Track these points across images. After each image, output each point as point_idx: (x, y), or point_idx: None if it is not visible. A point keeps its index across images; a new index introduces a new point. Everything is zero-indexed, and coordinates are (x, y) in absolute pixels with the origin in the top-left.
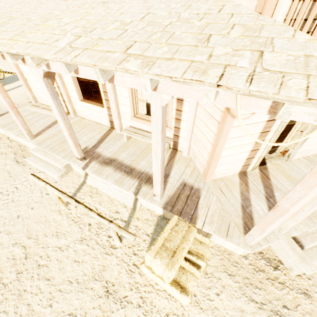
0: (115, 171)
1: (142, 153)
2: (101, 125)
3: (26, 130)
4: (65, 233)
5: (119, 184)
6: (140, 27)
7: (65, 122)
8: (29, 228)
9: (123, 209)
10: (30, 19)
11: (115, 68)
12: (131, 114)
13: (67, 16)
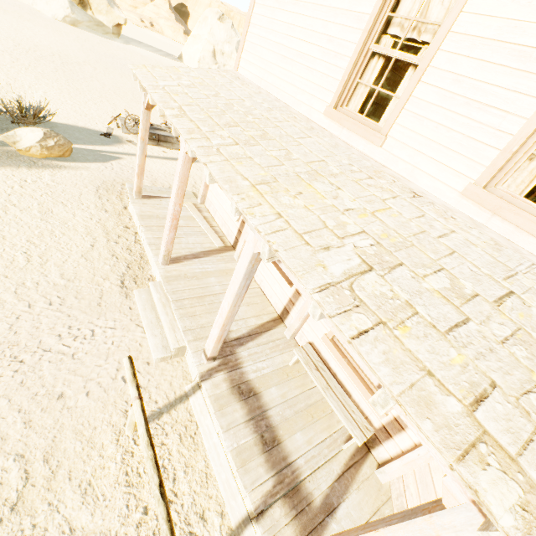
0: (246, 422)
1: (306, 411)
2: (267, 302)
3: (166, 250)
4: (100, 497)
5: (240, 464)
6: (497, 331)
7: (232, 308)
8: (59, 437)
9: (216, 518)
10: (290, 155)
11: (450, 464)
12: (329, 332)
13: (349, 187)
